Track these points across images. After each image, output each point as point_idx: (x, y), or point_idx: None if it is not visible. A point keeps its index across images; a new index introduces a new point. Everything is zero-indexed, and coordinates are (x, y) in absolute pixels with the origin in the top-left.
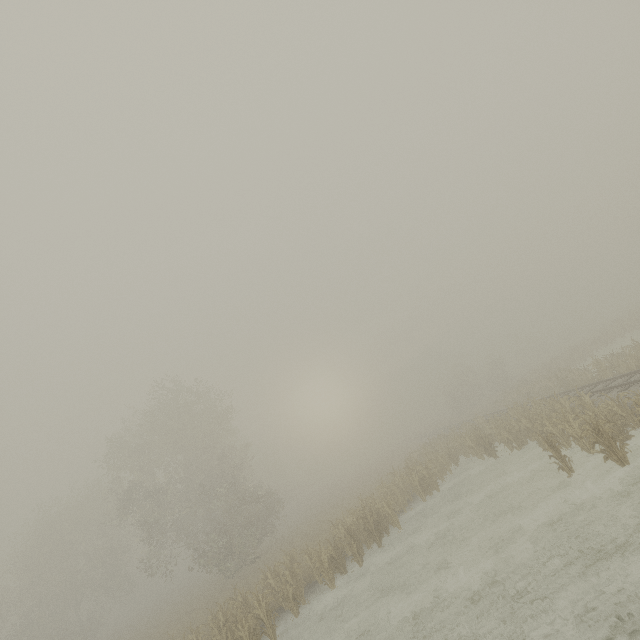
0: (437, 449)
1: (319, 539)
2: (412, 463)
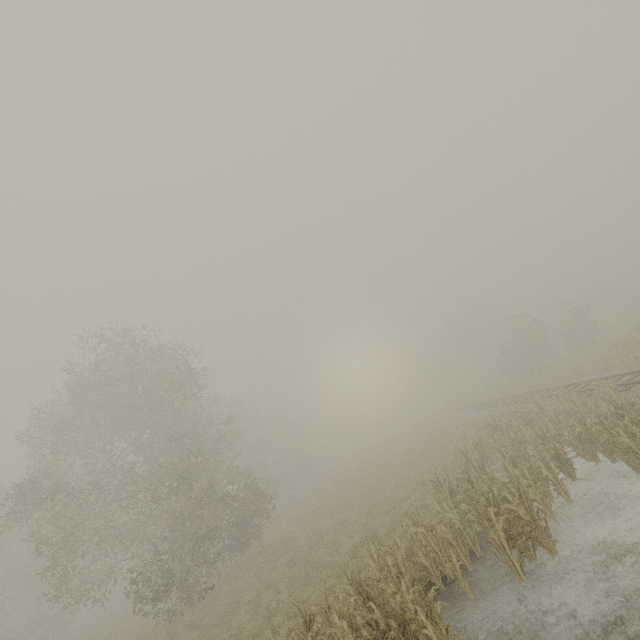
0: (513, 436)
1: (298, 595)
2: (469, 461)
